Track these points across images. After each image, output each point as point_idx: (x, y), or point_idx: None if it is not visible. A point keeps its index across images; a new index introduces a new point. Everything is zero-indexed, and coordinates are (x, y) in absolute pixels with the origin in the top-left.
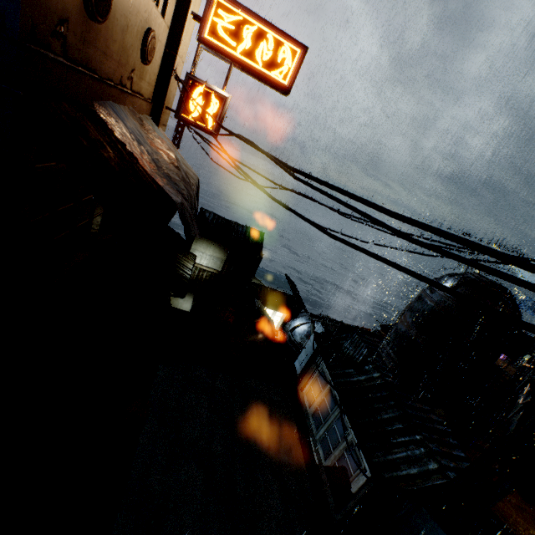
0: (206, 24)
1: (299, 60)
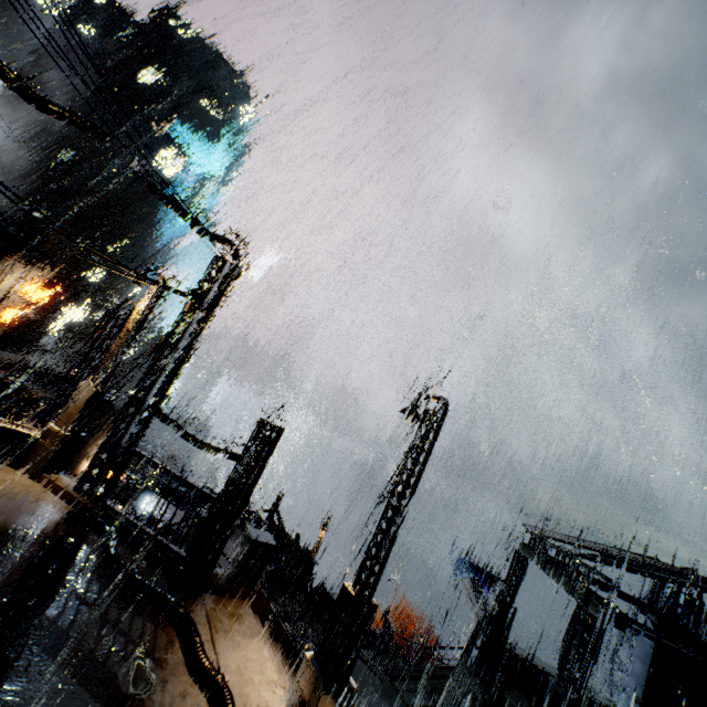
0: (20, 290)
1: (48, 297)
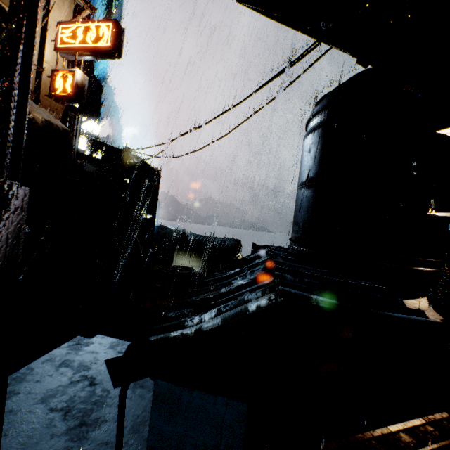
0: (58, 40)
1: (112, 28)
